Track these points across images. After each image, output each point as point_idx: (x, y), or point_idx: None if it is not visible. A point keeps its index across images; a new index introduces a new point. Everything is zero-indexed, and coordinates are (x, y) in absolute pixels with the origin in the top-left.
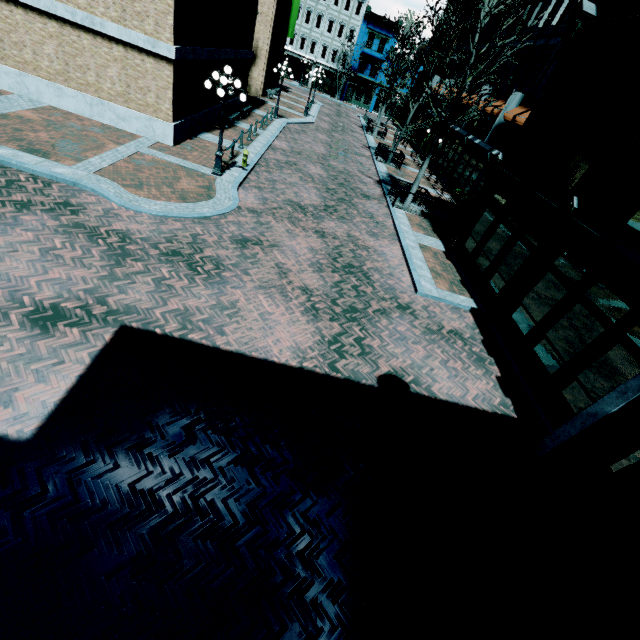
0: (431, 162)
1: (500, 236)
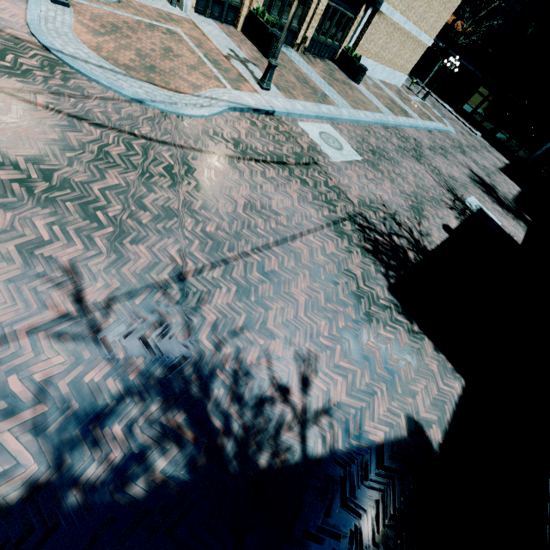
0: None
1: (486, 107)
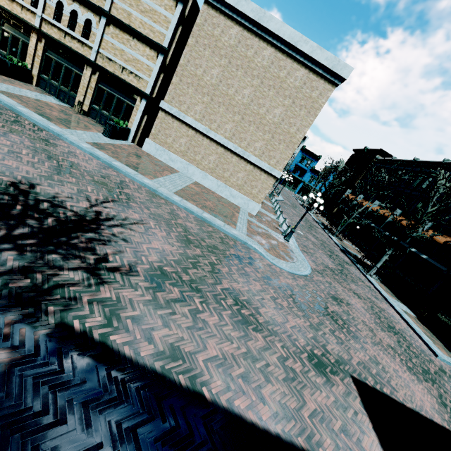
0: (351, 238)
1: None
